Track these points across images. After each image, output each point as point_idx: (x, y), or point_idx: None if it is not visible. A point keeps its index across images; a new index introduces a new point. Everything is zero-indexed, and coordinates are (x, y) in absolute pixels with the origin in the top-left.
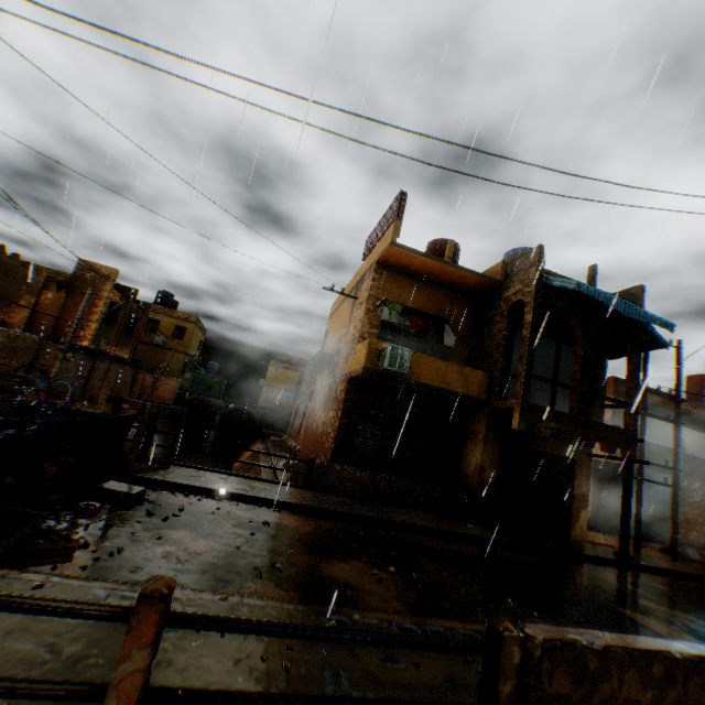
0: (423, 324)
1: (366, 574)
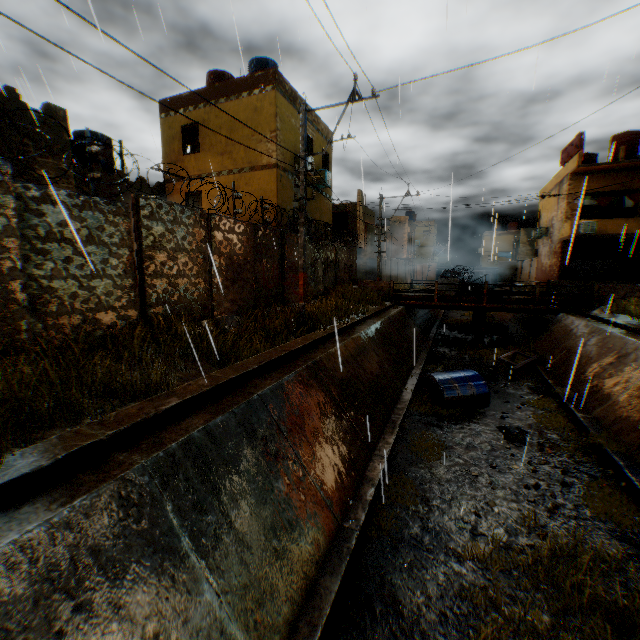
0: (606, 201)
1: None
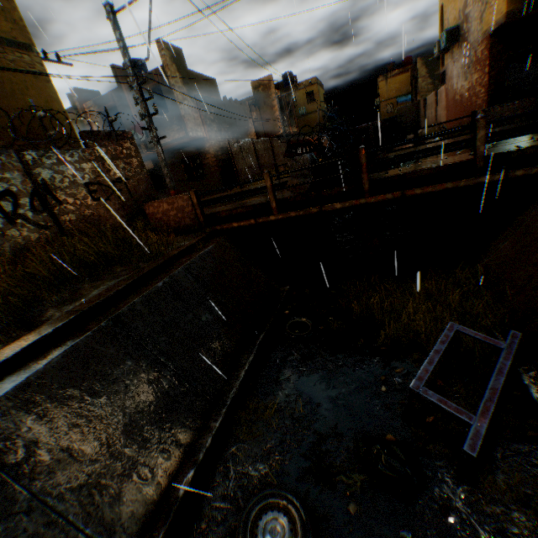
0: None
1: None
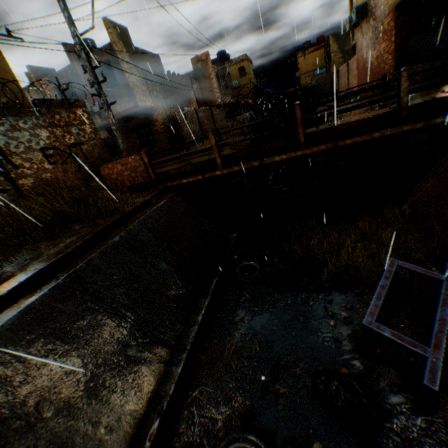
0: None
1: None
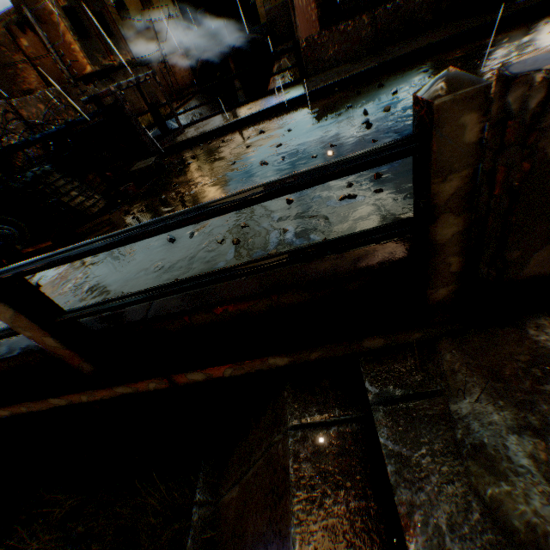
0: None
1: (355, 129)
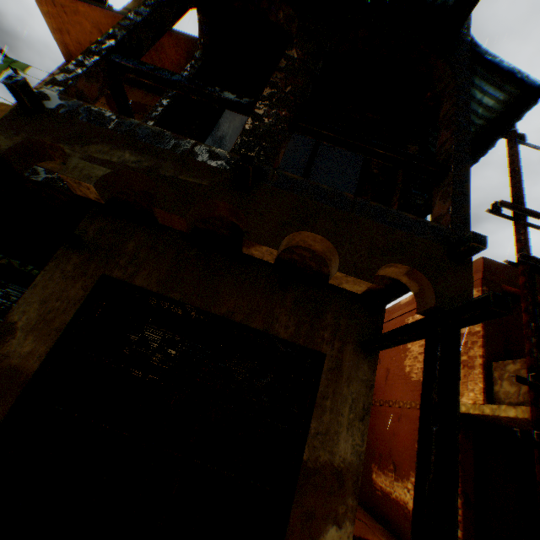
0: None
1: None
